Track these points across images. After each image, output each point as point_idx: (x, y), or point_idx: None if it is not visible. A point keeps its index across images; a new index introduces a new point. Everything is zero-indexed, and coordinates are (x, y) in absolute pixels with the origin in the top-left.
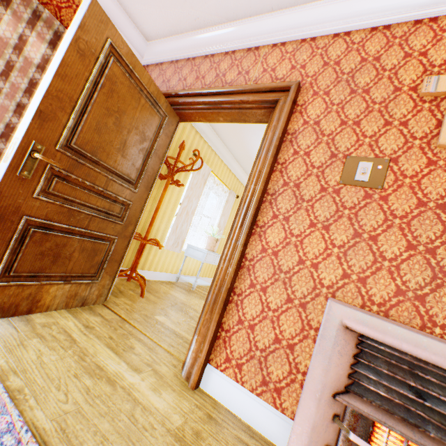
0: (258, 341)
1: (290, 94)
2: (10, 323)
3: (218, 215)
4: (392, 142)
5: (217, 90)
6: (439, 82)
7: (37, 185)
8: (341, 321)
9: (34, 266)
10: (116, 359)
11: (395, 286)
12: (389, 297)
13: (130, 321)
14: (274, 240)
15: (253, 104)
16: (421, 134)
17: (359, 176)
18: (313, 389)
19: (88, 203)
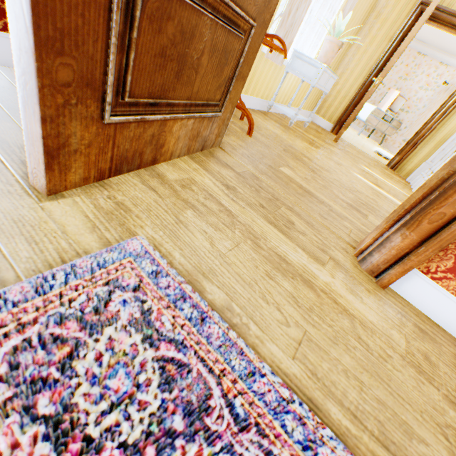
0: None
1: None
2: (141, 181)
3: None
4: None
5: None
6: None
7: None
8: None
9: (153, 84)
10: (289, 244)
11: None
12: None
13: (263, 177)
14: None
15: None
16: None
17: None
18: None
19: None
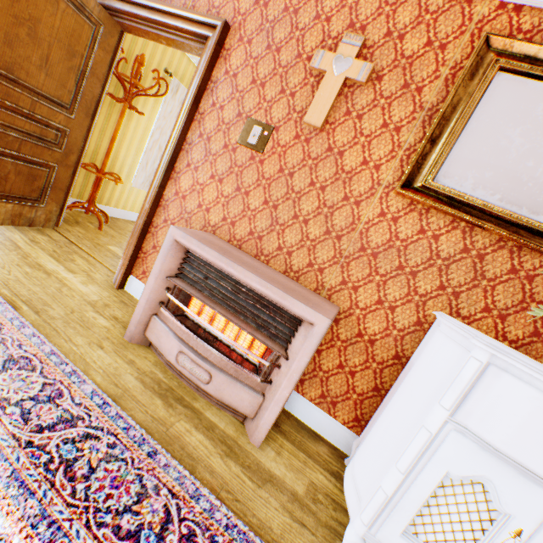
0: None
1: (216, 35)
2: None
3: None
4: (281, 112)
5: (153, 5)
6: (323, 59)
7: None
8: (174, 238)
9: None
10: (56, 264)
11: (250, 229)
12: (245, 236)
13: (79, 245)
14: (185, 186)
15: (187, 35)
16: (300, 108)
17: (251, 139)
18: (155, 273)
19: (15, 126)
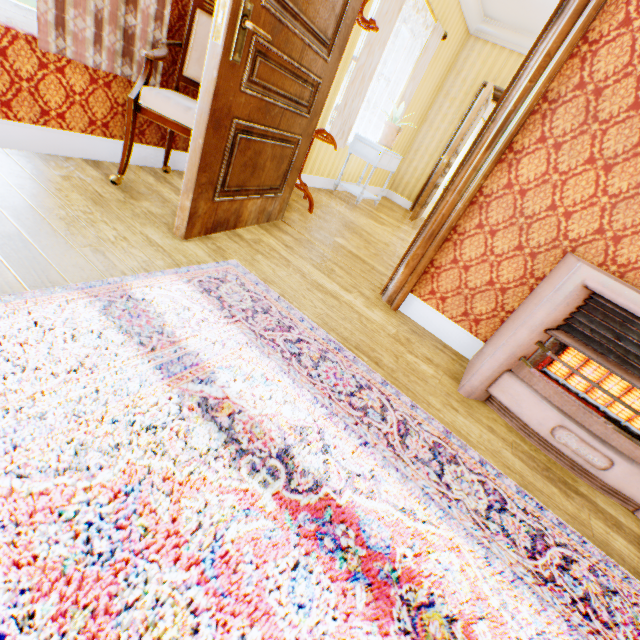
0: (469, 281)
1: None
2: (229, 238)
3: (403, 78)
4: None
5: None
6: None
7: (243, 72)
8: (583, 282)
9: (239, 180)
10: (328, 280)
11: None
12: (636, 260)
13: (317, 243)
14: (528, 175)
15: None
16: None
17: None
18: (531, 325)
19: (283, 92)
